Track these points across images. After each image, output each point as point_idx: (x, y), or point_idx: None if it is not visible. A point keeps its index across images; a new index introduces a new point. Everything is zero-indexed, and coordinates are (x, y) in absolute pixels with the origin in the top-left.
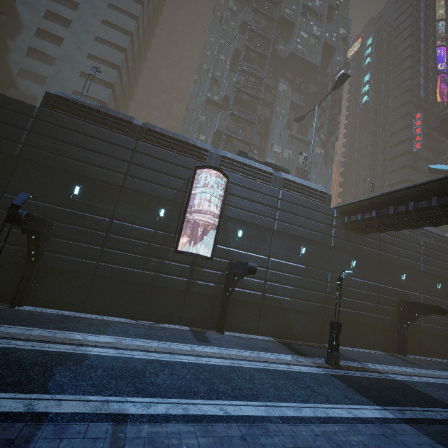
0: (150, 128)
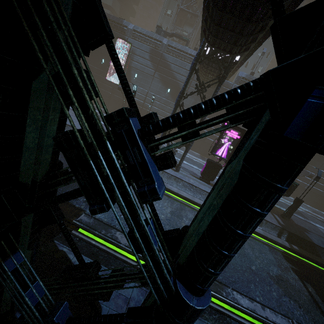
0: None
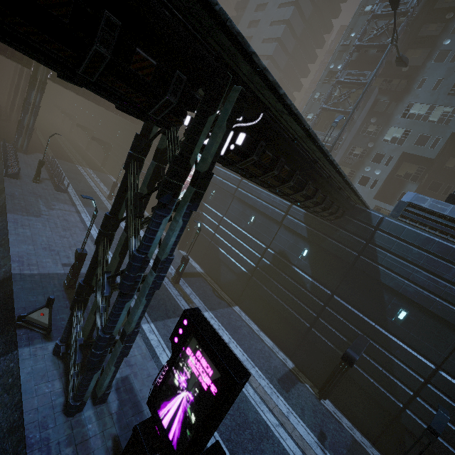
0: None
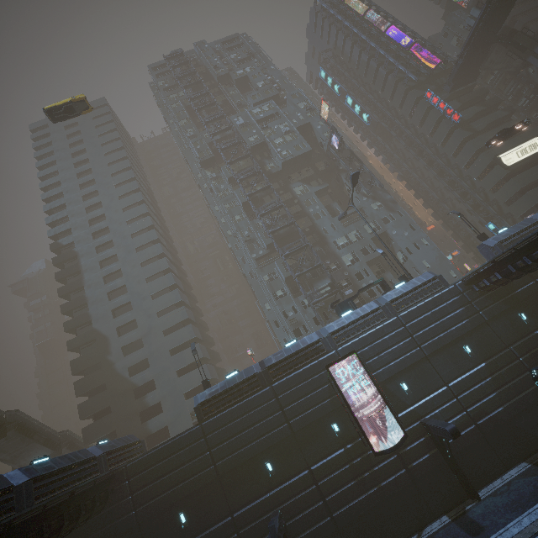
0: (269, 365)
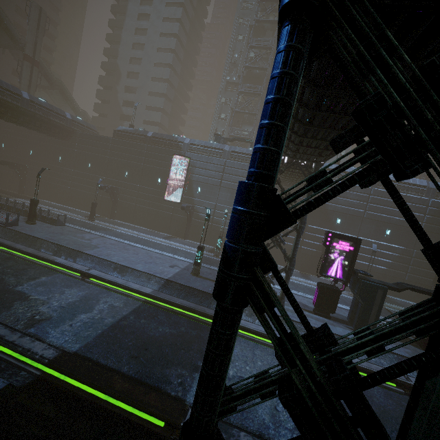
0: (154, 136)
